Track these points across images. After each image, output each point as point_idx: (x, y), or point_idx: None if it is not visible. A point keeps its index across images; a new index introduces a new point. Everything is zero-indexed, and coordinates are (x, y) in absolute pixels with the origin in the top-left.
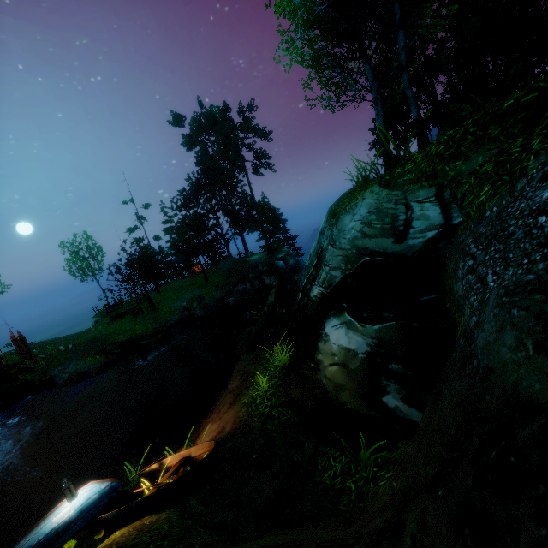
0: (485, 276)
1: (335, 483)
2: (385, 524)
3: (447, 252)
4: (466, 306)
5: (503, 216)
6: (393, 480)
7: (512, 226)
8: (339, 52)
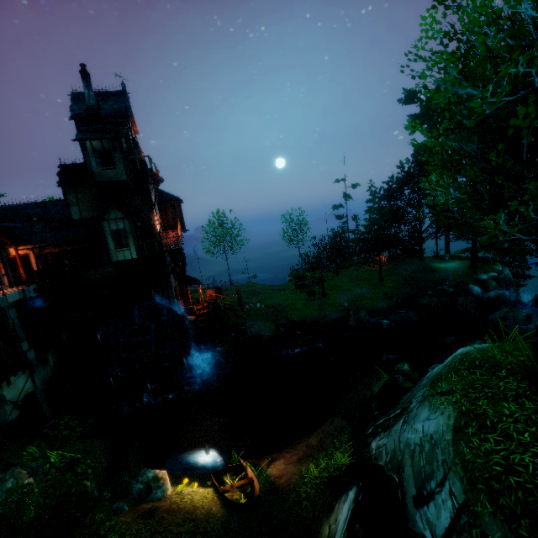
0: None
1: None
2: None
3: None
4: None
5: None
6: None
7: None
8: None
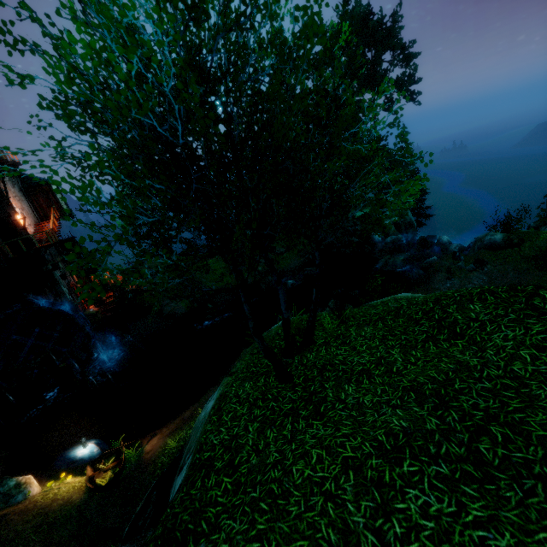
0: None
1: None
2: None
3: None
4: None
5: None
6: None
7: None
8: None
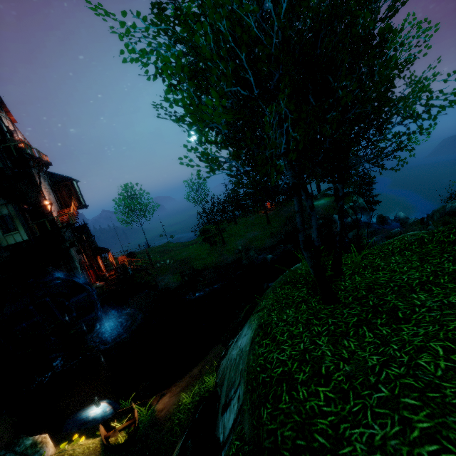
0: None
1: None
2: None
3: None
4: None
5: None
6: None
7: None
8: None
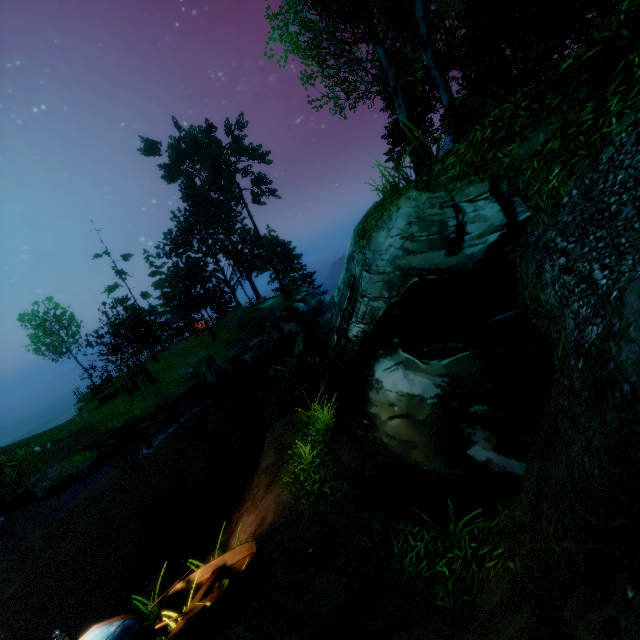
0: (589, 273)
1: (421, 569)
2: (530, 638)
3: (516, 256)
4: (566, 317)
5: (594, 196)
6: (507, 560)
7: (614, 204)
8: (342, 36)
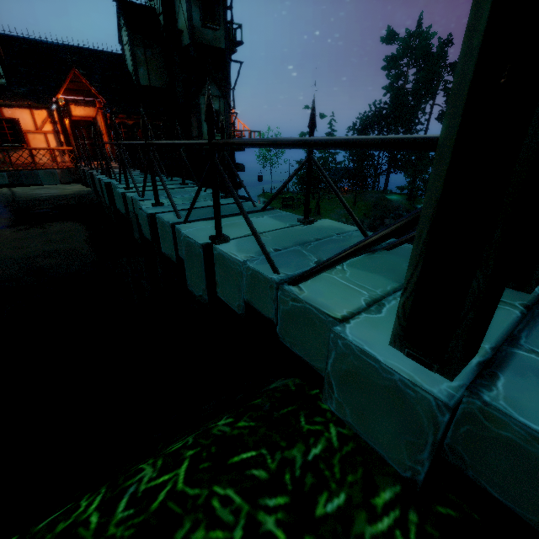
0: None
1: None
2: None
3: None
4: None
5: None
6: None
7: None
8: None
